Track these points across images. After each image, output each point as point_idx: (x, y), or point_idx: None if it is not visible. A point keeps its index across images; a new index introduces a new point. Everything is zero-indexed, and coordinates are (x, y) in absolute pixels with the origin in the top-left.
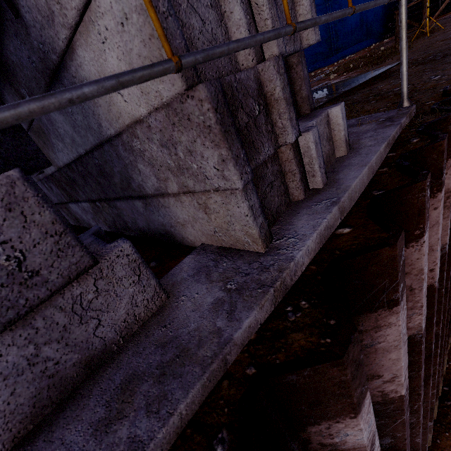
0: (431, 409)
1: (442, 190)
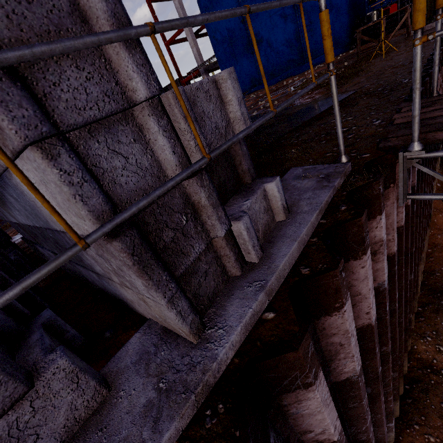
0: (390, 413)
1: (367, 252)
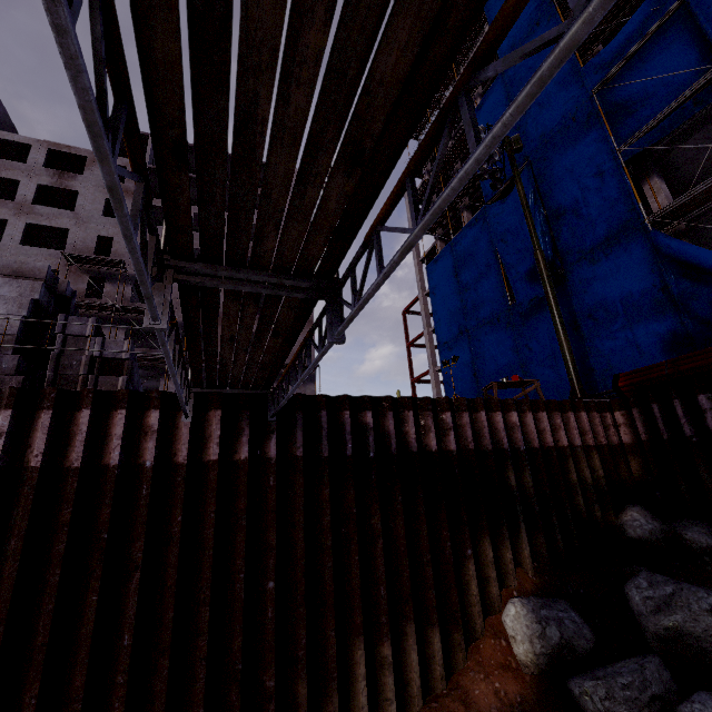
0: None
1: (122, 410)
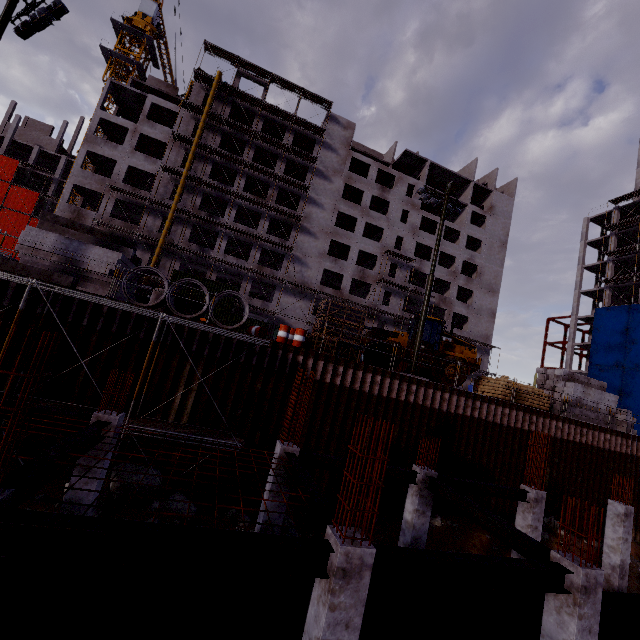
0: None
1: None
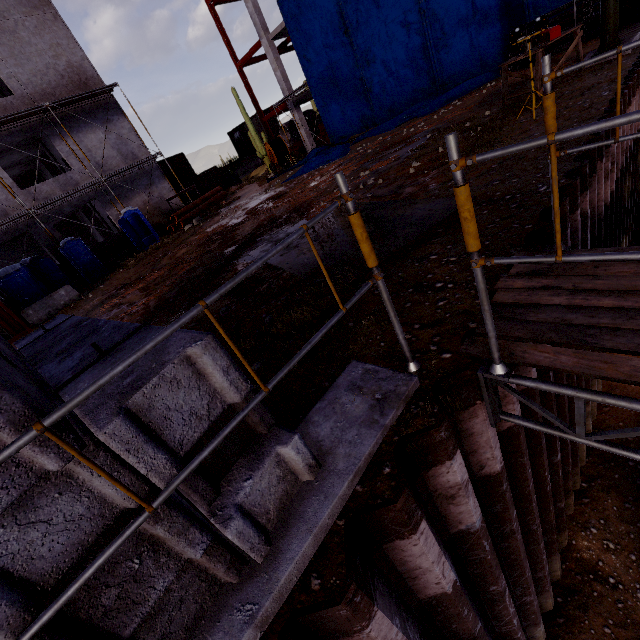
0: None
1: (419, 528)
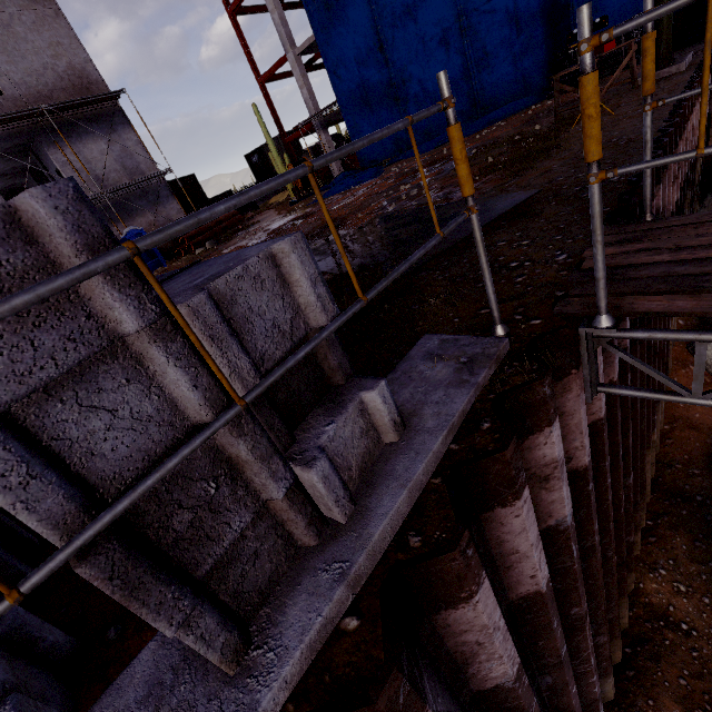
0: (595, 700)
1: (523, 494)
